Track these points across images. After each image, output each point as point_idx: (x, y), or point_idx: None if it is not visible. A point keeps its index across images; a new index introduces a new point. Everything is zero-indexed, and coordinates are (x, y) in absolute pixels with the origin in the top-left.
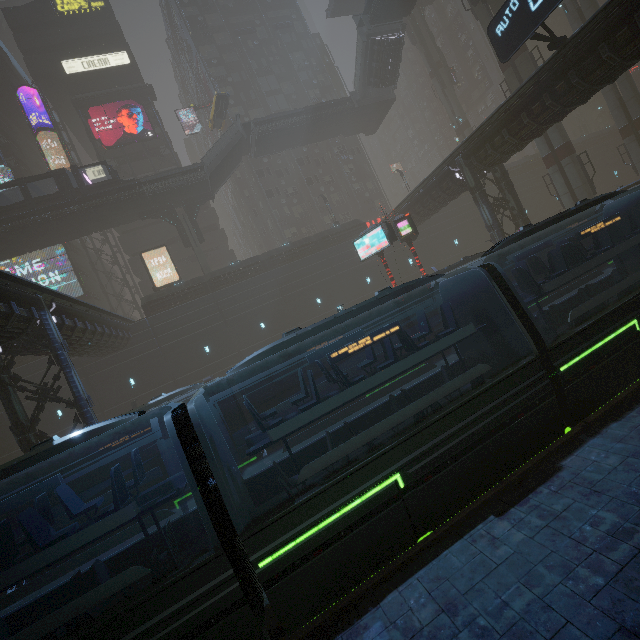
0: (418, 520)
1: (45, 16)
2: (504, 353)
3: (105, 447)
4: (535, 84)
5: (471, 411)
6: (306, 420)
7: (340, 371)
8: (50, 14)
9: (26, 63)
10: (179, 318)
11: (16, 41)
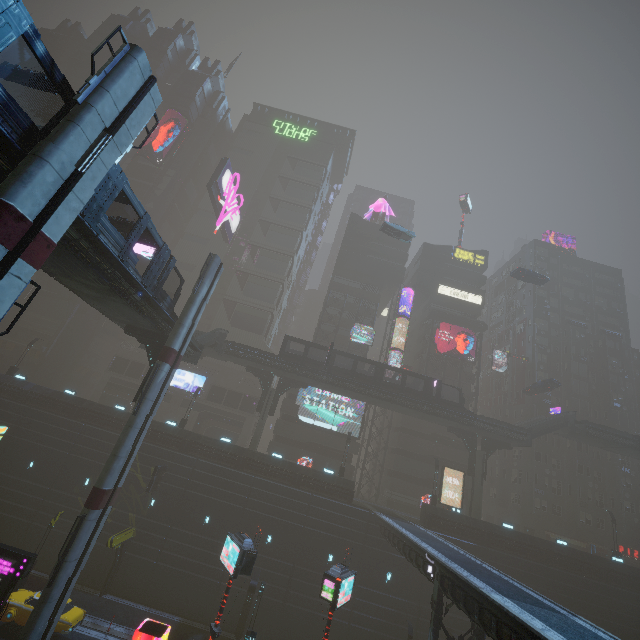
0: None
1: (445, 255)
2: None
3: None
4: None
5: None
6: None
7: None
8: (448, 255)
9: (418, 275)
10: None
11: (420, 261)
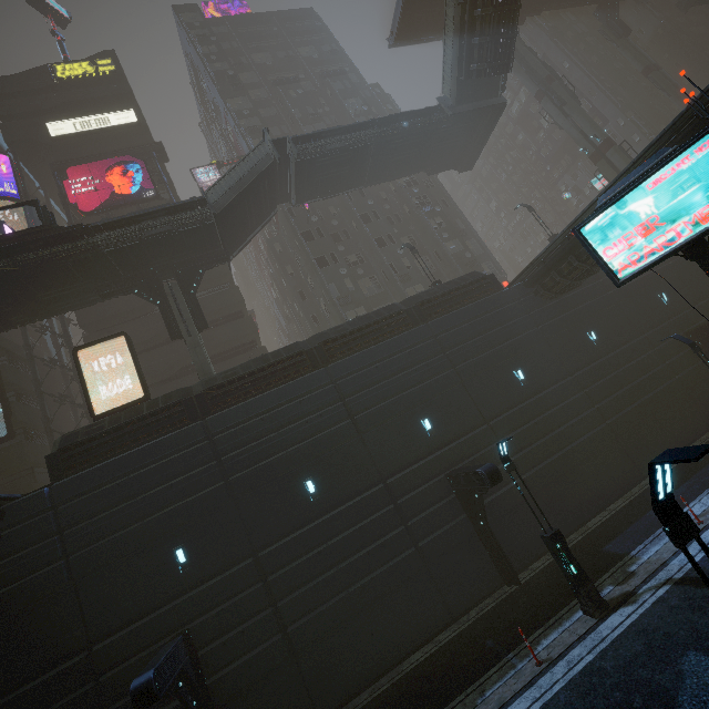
0: None
1: (39, 82)
2: None
3: None
4: None
5: None
6: None
7: None
8: (46, 80)
9: (2, 129)
10: (122, 482)
11: None
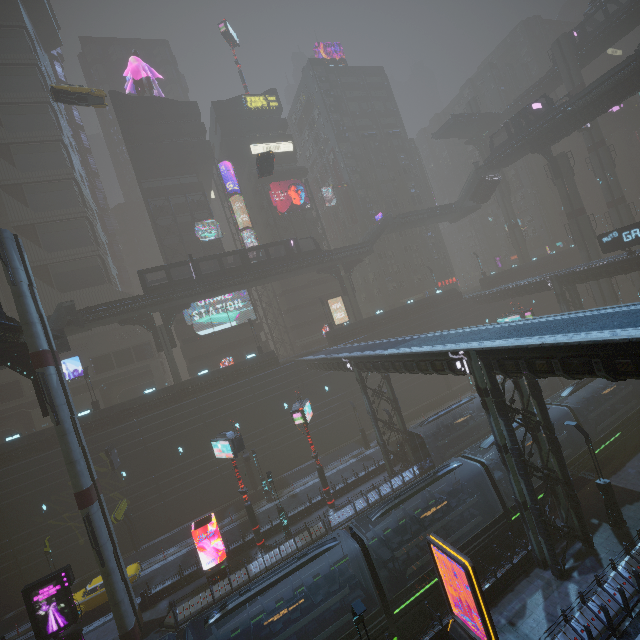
0: (623, 448)
1: (239, 109)
2: (634, 396)
3: (456, 422)
4: (613, 261)
5: (635, 415)
6: (597, 413)
7: (599, 399)
8: (242, 108)
9: (225, 143)
10: None
11: (220, 126)
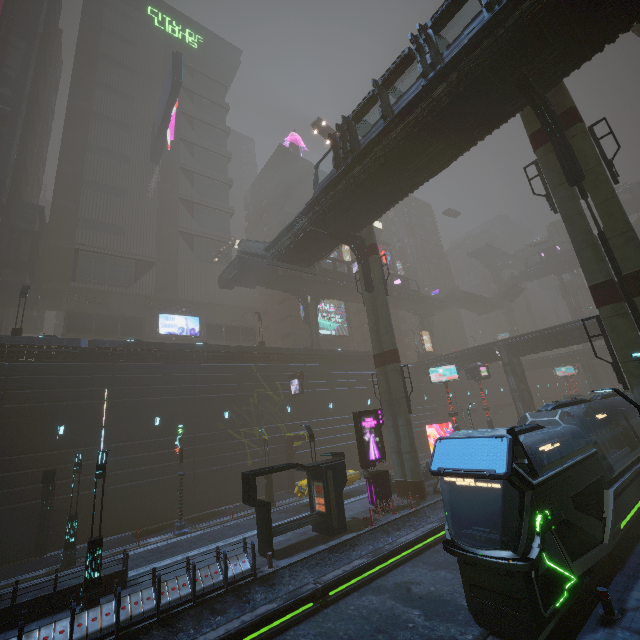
0: None
1: None
2: None
3: None
4: None
5: None
6: None
7: None
8: None
9: None
10: None
11: None
